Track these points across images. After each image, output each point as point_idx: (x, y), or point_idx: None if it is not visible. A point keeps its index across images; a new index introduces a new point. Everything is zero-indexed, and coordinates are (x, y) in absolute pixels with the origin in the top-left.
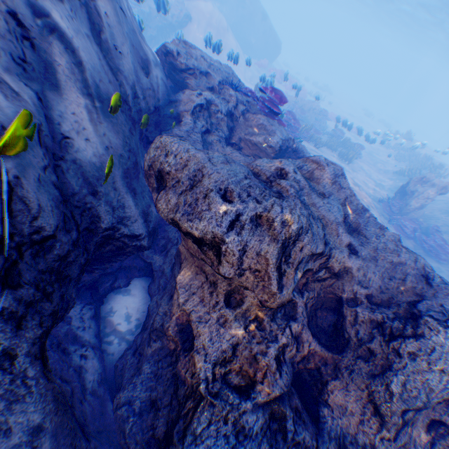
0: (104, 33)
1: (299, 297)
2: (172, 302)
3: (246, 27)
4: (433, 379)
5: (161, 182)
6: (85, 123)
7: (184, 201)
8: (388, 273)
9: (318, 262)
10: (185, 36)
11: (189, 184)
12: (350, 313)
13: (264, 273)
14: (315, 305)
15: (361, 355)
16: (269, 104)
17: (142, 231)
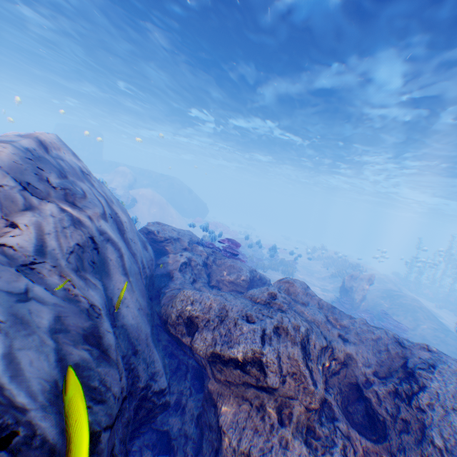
0: (124, 232)
1: (328, 395)
2: (221, 453)
3: (179, 199)
4: (454, 420)
5: (190, 325)
6: (126, 294)
7: (219, 333)
8: (375, 348)
9: (327, 355)
10: (134, 212)
11: (218, 319)
12: (372, 394)
13: (299, 373)
14: (343, 401)
15: (401, 429)
16: (229, 250)
17: (167, 383)
